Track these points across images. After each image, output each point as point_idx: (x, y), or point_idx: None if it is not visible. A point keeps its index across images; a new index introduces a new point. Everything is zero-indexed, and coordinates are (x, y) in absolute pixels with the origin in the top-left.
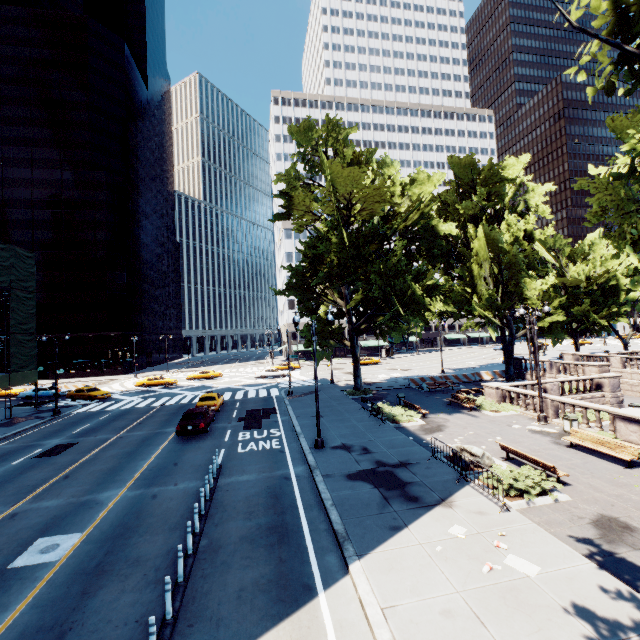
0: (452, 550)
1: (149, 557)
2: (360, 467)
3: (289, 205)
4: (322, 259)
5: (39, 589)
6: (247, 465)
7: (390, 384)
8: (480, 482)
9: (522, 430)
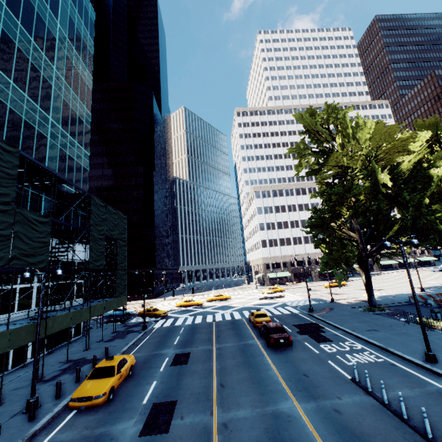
0: None
1: None
2: None
3: (324, 163)
4: (342, 202)
5: None
6: (381, 378)
7: (389, 301)
8: None
9: None
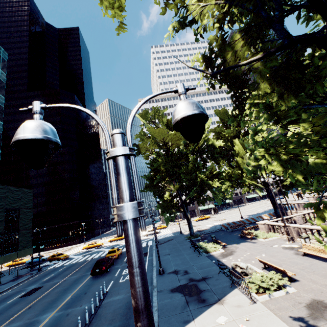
0: None
1: None
2: (179, 283)
3: (138, 148)
4: (159, 170)
5: None
6: (121, 289)
7: (211, 229)
8: (244, 285)
9: (278, 248)
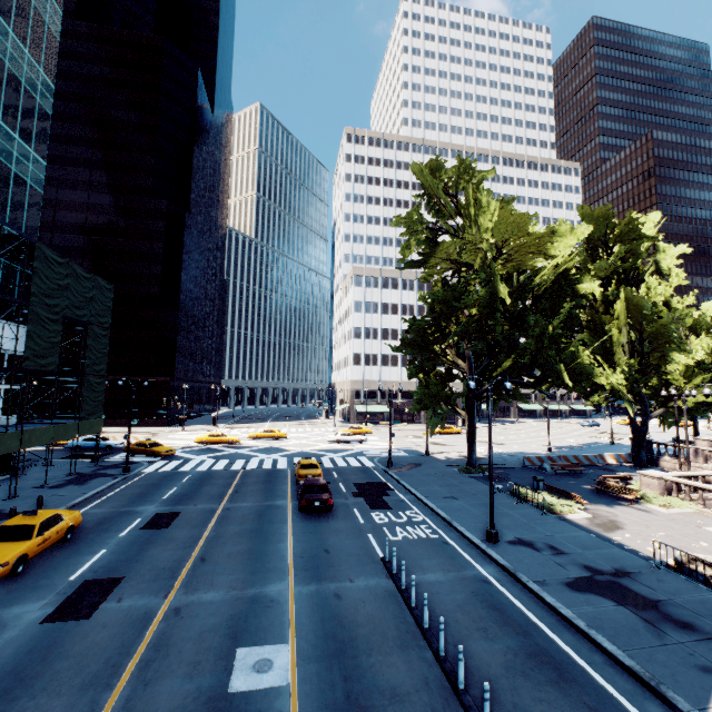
0: None
1: (407, 689)
2: (571, 573)
3: (430, 252)
4: (452, 314)
5: None
6: (419, 559)
7: (499, 461)
8: None
9: None
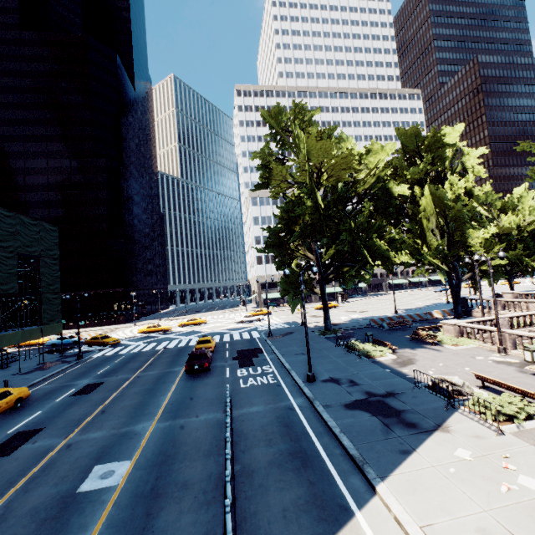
0: (465, 471)
1: (194, 481)
2: (353, 397)
3: (268, 177)
4: (295, 221)
5: (109, 511)
6: (253, 398)
7: (353, 324)
8: (466, 409)
9: (486, 361)
